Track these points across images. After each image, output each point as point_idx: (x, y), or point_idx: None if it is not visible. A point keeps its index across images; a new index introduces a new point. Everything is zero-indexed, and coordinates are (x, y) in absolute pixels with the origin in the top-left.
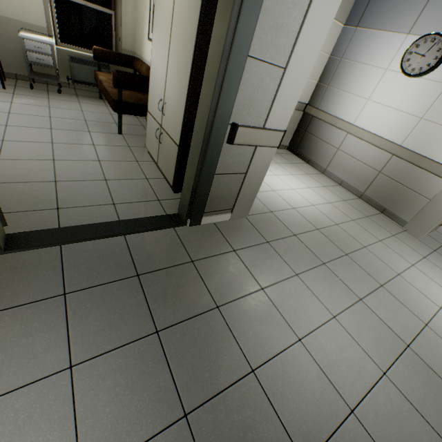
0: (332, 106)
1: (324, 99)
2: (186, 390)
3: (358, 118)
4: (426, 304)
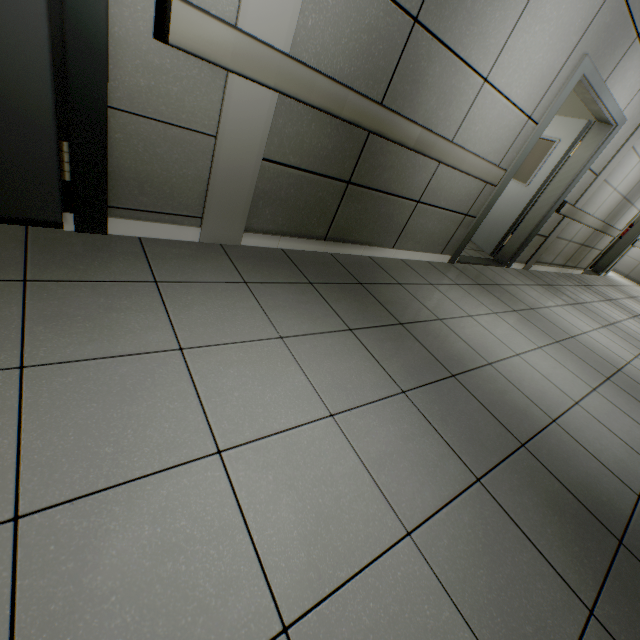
0: None
1: None
2: None
3: None
4: None
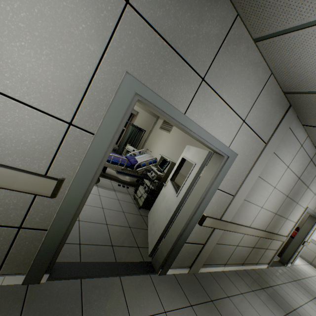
0: None
1: None
2: None
3: None
4: None
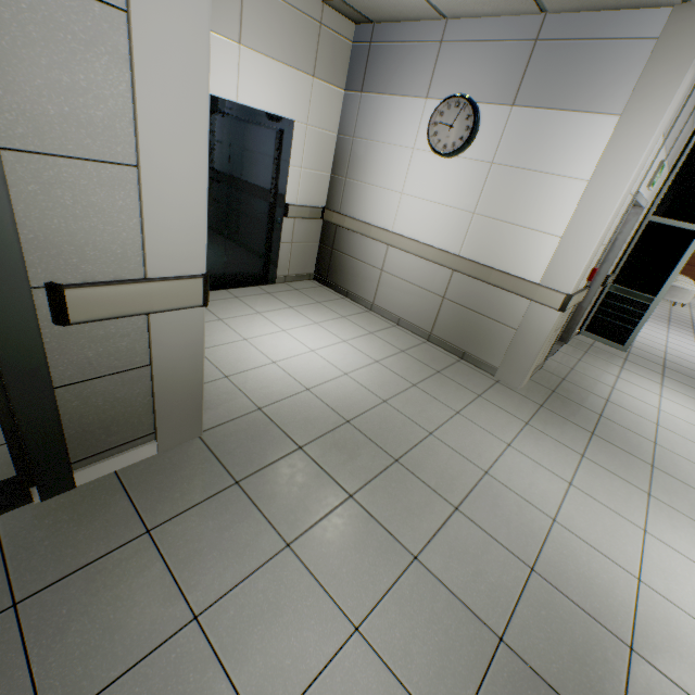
0: (358, 207)
1: (346, 198)
2: None
3: (397, 221)
4: (531, 520)
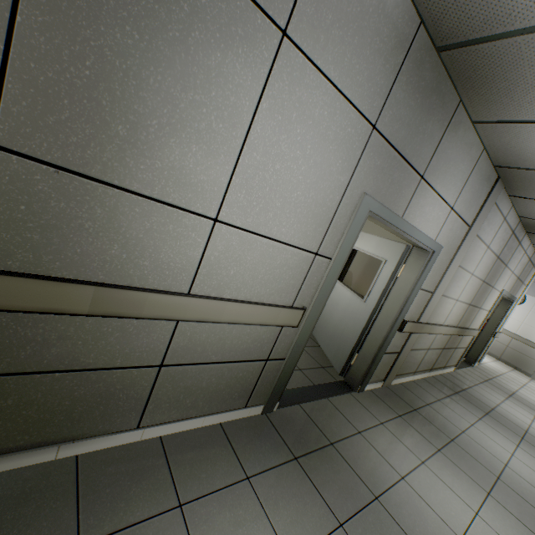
0: None
1: None
2: (531, 408)
3: None
4: None
